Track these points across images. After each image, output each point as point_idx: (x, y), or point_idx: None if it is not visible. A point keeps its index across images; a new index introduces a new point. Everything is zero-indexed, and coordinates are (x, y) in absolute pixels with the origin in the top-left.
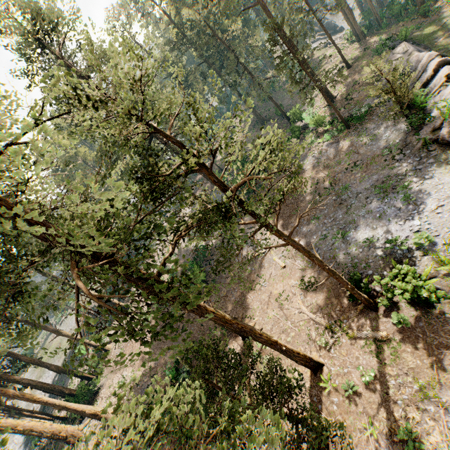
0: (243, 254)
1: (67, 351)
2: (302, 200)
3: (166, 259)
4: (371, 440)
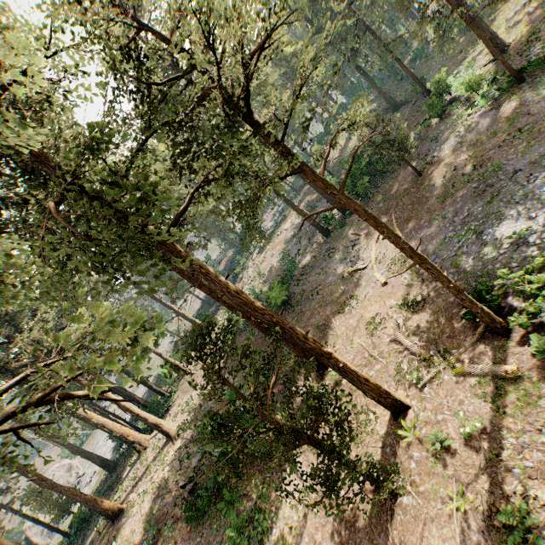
0: (338, 272)
1: (157, 371)
2: (428, 197)
3: (177, 215)
4: (456, 517)
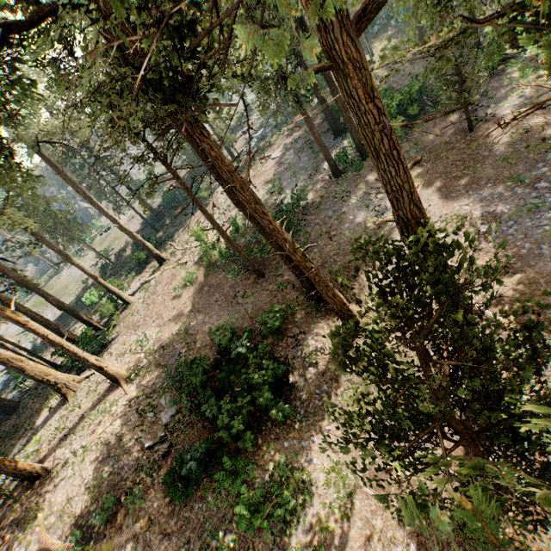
0: (358, 220)
1: (73, 296)
2: (487, 156)
3: None
4: None
